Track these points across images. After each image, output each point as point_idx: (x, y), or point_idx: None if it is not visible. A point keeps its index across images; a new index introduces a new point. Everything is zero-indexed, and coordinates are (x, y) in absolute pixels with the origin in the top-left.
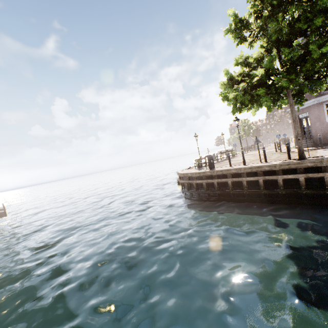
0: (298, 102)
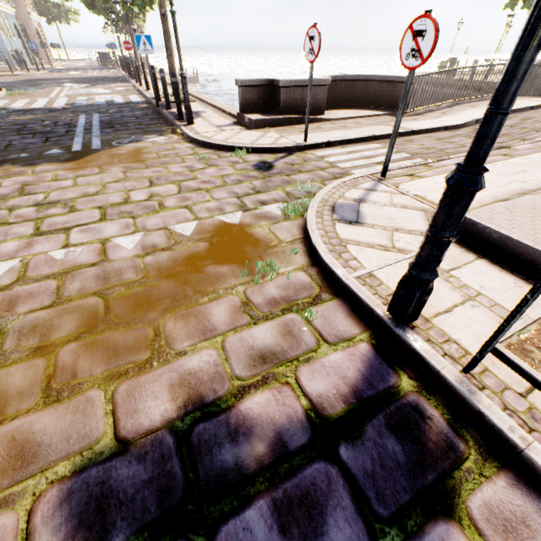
0: None
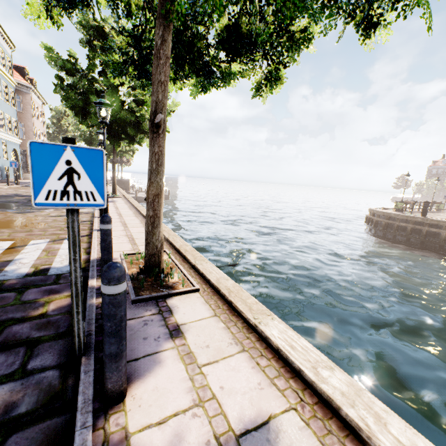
0: None
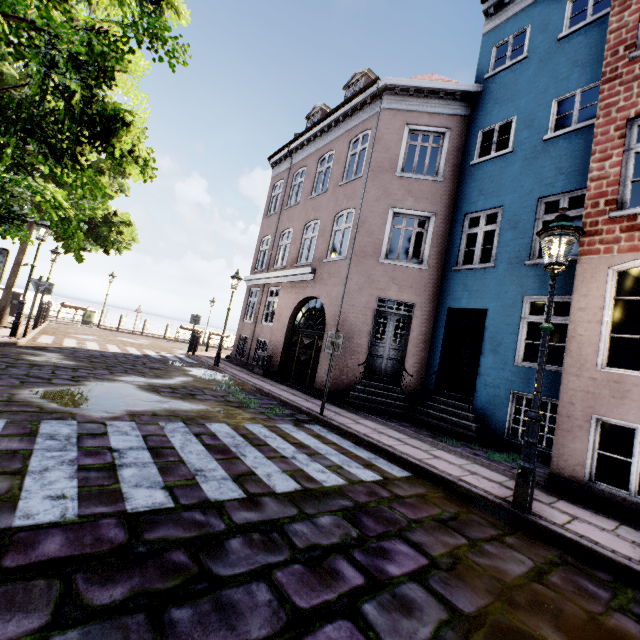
0: (65, 245)
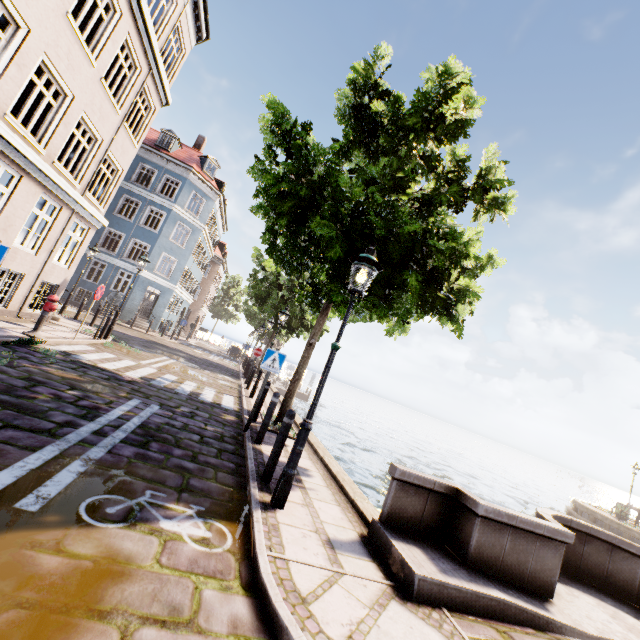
0: None
